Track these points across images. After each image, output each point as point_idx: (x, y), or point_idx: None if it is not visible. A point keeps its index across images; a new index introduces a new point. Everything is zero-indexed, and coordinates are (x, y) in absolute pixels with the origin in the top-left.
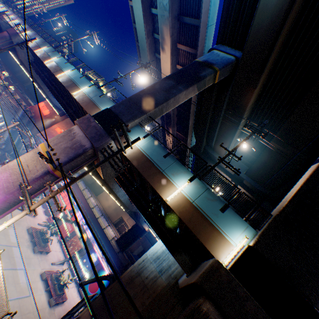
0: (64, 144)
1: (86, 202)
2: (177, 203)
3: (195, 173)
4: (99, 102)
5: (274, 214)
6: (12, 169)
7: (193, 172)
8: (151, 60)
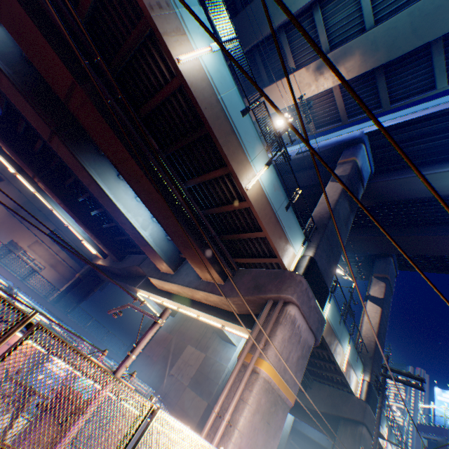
0: (294, 355)
1: (4, 270)
2: (345, 367)
3: (351, 335)
4: (288, 226)
5: (371, 353)
6: (249, 447)
7: (351, 334)
8: (268, 33)
